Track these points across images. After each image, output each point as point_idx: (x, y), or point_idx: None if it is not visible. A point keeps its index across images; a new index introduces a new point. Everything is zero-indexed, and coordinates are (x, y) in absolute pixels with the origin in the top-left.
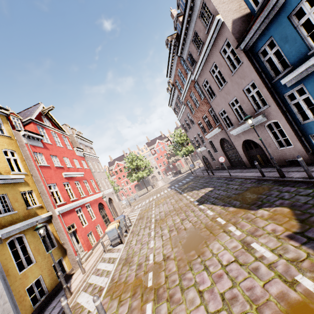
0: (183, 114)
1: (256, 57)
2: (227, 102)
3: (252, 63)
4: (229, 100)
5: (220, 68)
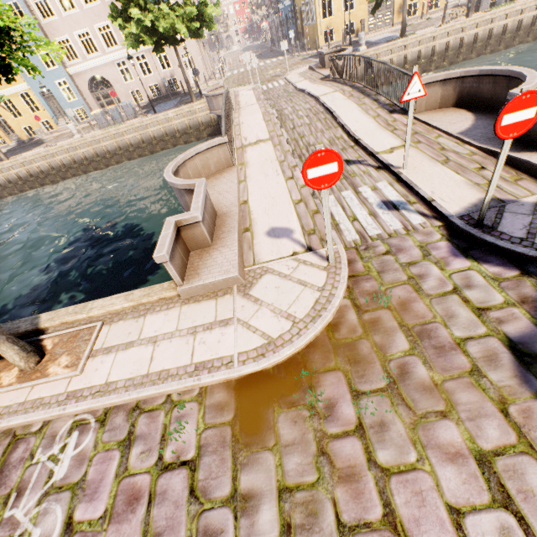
0: None
1: None
2: None
3: None
4: None
5: None
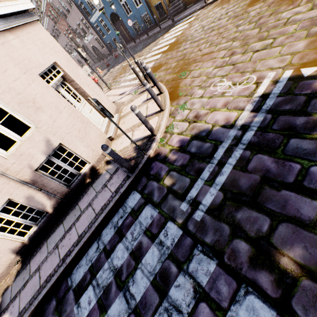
0: (49, 24)
1: (78, 5)
2: (76, 23)
3: (78, 8)
4: (76, 23)
5: (64, 3)
